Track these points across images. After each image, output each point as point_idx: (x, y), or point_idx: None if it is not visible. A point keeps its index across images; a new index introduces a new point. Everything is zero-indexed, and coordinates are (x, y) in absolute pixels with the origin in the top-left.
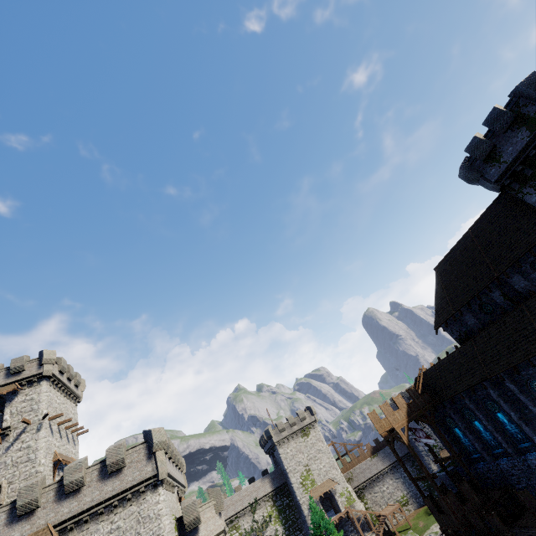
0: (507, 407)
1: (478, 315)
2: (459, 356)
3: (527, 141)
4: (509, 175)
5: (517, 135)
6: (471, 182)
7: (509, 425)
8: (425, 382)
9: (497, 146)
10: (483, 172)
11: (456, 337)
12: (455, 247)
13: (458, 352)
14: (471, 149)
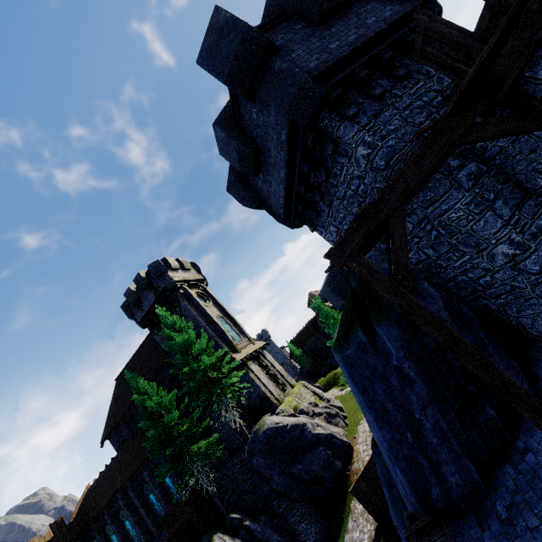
0: (129, 513)
1: (131, 426)
2: (110, 469)
3: (154, 301)
4: (147, 320)
5: (150, 295)
6: (129, 317)
7: (132, 530)
8: (85, 503)
9: (141, 298)
10: (134, 313)
11: (117, 447)
12: (129, 362)
13: (111, 464)
14: (127, 295)
